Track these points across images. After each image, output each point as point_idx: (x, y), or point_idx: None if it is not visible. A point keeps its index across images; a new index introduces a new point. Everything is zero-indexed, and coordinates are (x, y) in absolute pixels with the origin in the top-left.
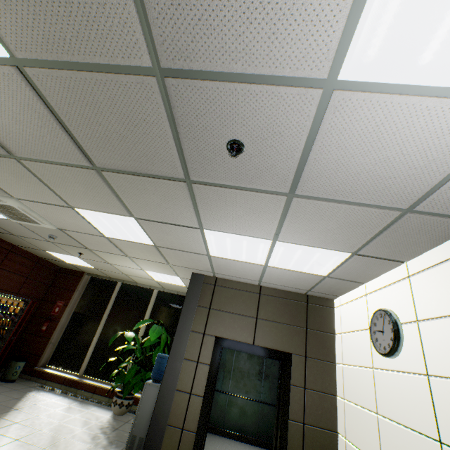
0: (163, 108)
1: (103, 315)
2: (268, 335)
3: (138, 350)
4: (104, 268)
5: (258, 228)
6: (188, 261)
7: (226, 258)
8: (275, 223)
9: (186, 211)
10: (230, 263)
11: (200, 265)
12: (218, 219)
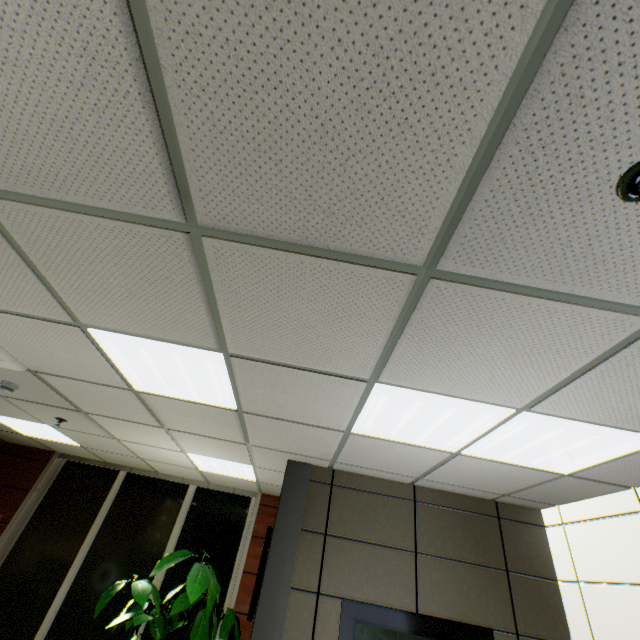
0: (528, 29)
1: (82, 540)
2: (441, 590)
3: (156, 622)
4: (100, 447)
5: (509, 384)
6: (293, 441)
7: (381, 437)
8: (560, 377)
9: (364, 344)
10: (382, 446)
11: (315, 448)
12: (429, 362)
